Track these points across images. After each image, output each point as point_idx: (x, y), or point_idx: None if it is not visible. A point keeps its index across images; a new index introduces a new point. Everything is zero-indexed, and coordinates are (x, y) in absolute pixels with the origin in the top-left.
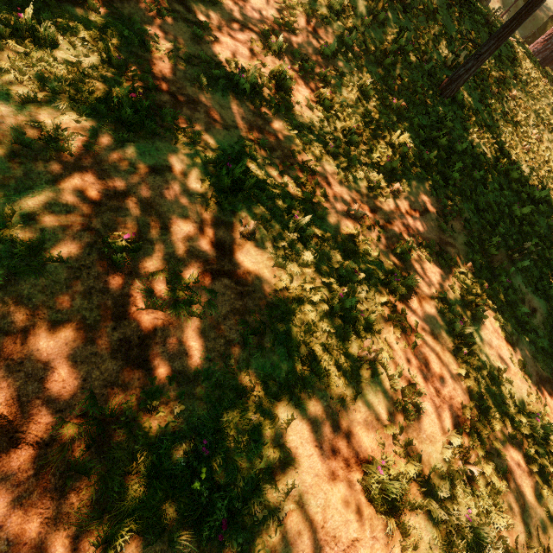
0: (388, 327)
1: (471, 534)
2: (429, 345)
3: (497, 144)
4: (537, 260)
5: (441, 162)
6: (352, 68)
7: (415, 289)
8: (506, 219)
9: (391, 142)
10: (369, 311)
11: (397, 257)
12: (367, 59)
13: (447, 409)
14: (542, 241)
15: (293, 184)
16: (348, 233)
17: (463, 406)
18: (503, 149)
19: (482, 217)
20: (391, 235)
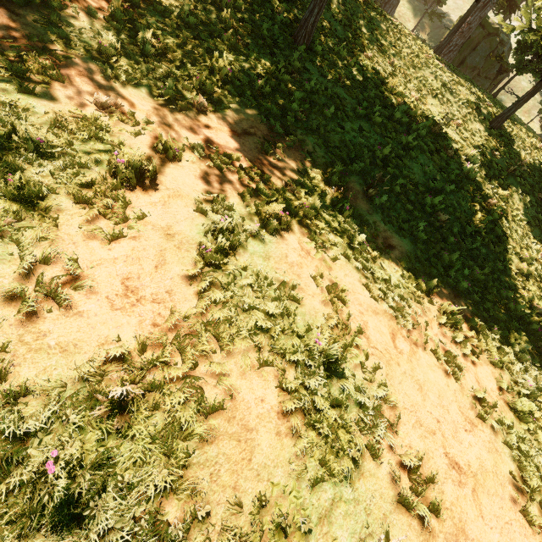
0: (77, 209)
1: (29, 495)
2: (151, 239)
3: (363, 94)
4: (408, 204)
5: (282, 96)
6: (178, 3)
7: (168, 186)
8: (366, 159)
9: (212, 66)
10: (34, 181)
11: (160, 154)
12: (203, 1)
13: (135, 314)
14: (416, 187)
15: (2, 58)
16: (78, 117)
17: (172, 312)
18: (369, 99)
19: (332, 152)
20: (166, 137)
